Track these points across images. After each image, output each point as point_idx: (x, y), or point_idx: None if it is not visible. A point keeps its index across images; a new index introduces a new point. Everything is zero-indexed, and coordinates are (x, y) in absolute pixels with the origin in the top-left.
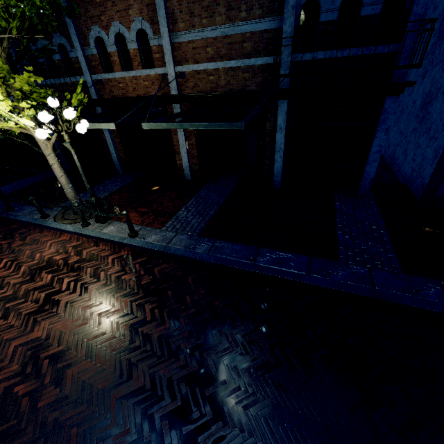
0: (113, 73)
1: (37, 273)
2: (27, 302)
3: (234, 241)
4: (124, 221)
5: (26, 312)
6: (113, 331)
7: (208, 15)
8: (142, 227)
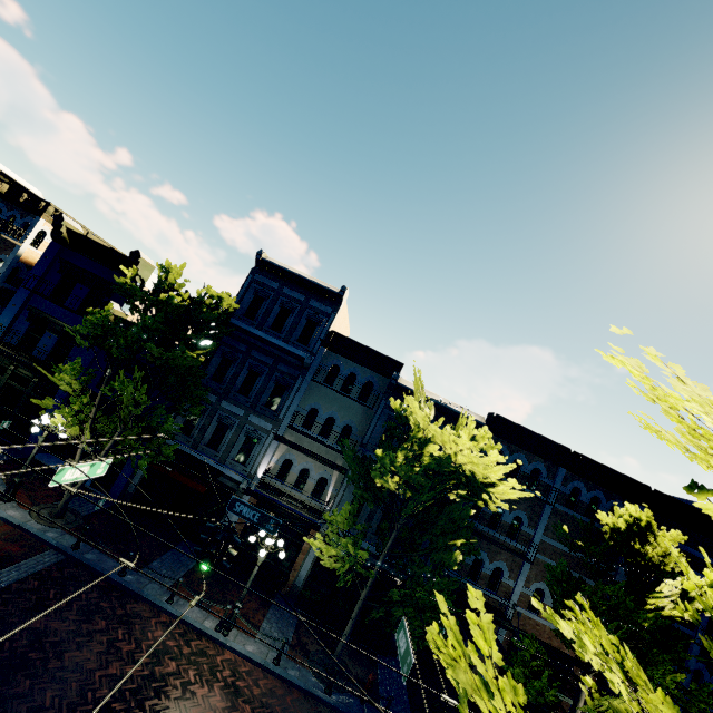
0: (538, 617)
1: None
2: None
3: None
4: None
5: None
6: None
7: None
8: None
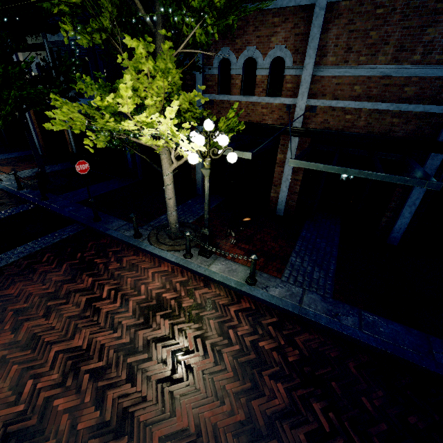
0: (229, 96)
1: (150, 315)
2: (152, 361)
3: (385, 316)
4: (230, 259)
5: (156, 377)
6: (286, 442)
7: (369, 53)
8: (256, 271)
